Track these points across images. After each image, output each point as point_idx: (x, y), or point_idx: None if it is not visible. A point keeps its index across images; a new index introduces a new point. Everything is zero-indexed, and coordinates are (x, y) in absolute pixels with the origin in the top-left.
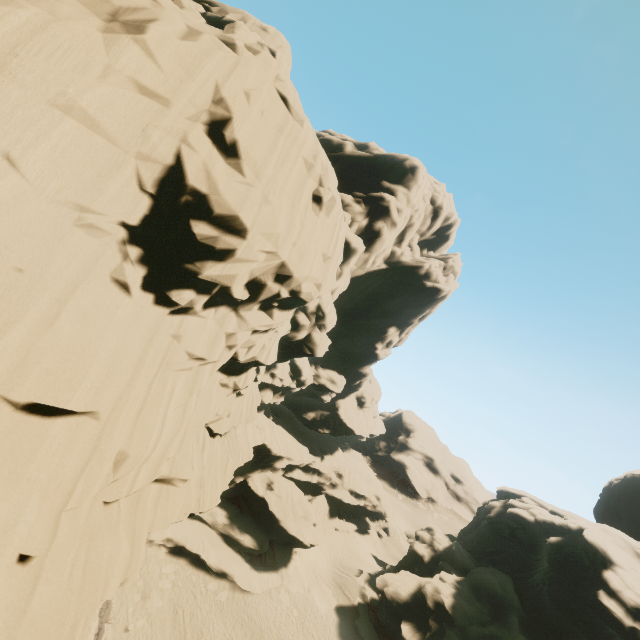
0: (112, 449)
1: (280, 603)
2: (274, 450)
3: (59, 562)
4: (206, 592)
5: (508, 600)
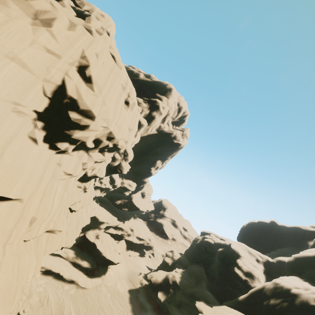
0: (29, 216)
1: (101, 291)
2: (100, 219)
3: (7, 265)
4: (63, 291)
5: (202, 276)
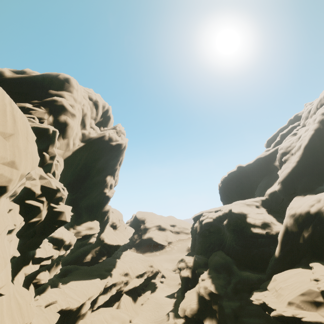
0: None
1: None
2: (74, 306)
3: None
4: None
5: (227, 261)
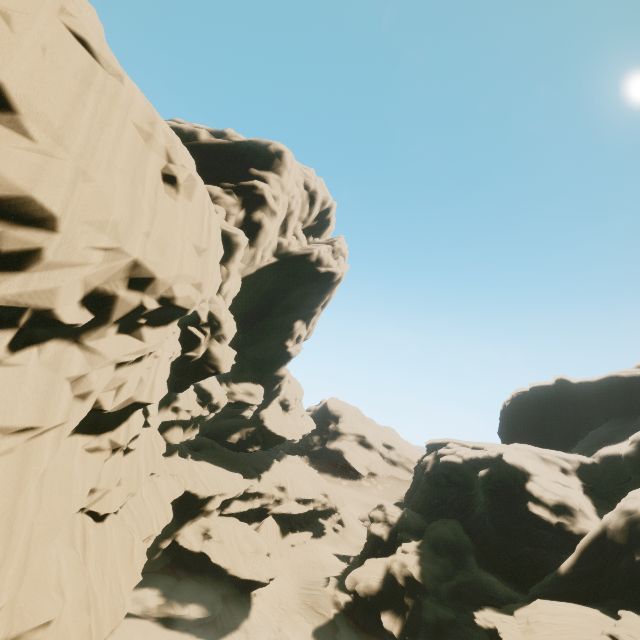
0: None
1: None
2: (201, 493)
3: None
4: None
5: (462, 543)
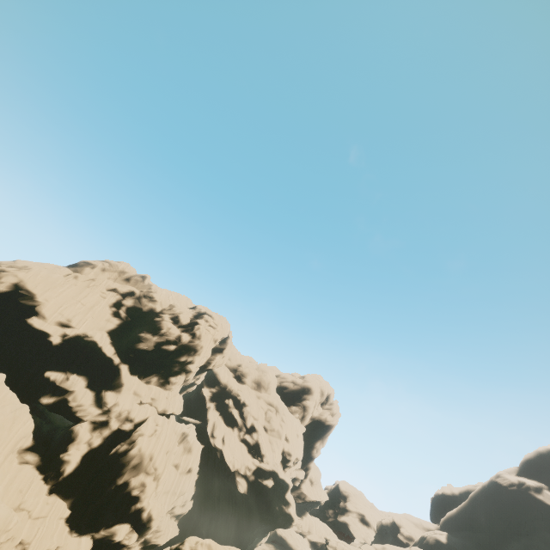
0: None
1: None
2: None
3: None
4: None
5: None
